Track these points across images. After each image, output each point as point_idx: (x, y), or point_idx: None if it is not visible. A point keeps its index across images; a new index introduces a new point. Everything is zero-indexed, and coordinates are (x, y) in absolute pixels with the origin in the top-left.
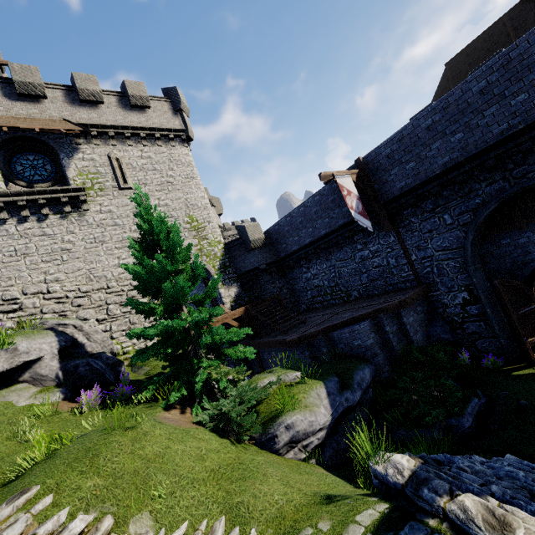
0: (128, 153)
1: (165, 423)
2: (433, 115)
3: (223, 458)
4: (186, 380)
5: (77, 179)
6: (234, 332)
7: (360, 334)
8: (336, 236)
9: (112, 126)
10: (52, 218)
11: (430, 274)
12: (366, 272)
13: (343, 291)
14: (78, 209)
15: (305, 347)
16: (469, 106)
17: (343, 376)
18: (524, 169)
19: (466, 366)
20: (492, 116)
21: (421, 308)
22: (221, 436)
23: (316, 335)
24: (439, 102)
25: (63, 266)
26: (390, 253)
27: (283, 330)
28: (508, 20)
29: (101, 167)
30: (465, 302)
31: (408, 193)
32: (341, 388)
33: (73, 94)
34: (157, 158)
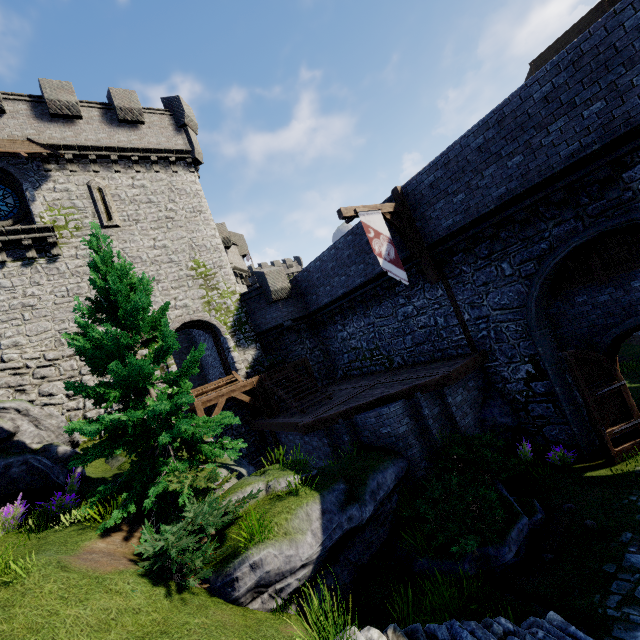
0: (115, 181)
1: (74, 567)
2: (485, 131)
3: (143, 622)
4: (139, 491)
5: (45, 215)
6: (214, 421)
7: (390, 420)
8: (373, 286)
9: (93, 147)
10: (11, 266)
11: (487, 339)
12: (410, 333)
13: (384, 356)
14: (46, 254)
15: (323, 433)
16: (530, 119)
17: (353, 482)
18: (602, 204)
19: (526, 462)
20: (559, 132)
21: (474, 382)
22: (155, 582)
23: (335, 419)
24: (492, 113)
25: (25, 327)
26: (438, 311)
27: (300, 409)
28: (609, 5)
29: (78, 200)
30: (529, 376)
31: (457, 234)
32: (346, 500)
33: (41, 107)
34: (154, 187)
